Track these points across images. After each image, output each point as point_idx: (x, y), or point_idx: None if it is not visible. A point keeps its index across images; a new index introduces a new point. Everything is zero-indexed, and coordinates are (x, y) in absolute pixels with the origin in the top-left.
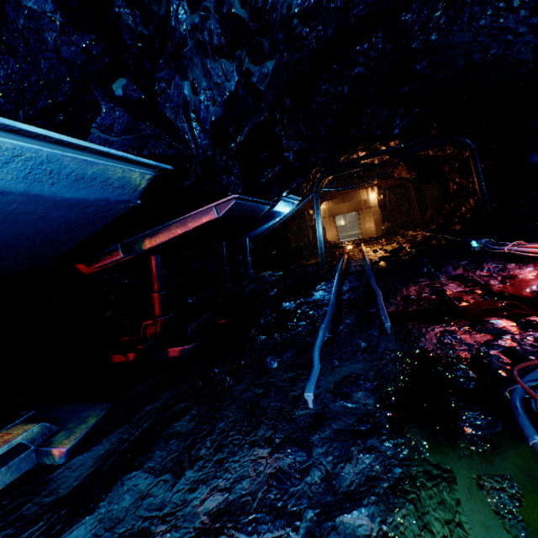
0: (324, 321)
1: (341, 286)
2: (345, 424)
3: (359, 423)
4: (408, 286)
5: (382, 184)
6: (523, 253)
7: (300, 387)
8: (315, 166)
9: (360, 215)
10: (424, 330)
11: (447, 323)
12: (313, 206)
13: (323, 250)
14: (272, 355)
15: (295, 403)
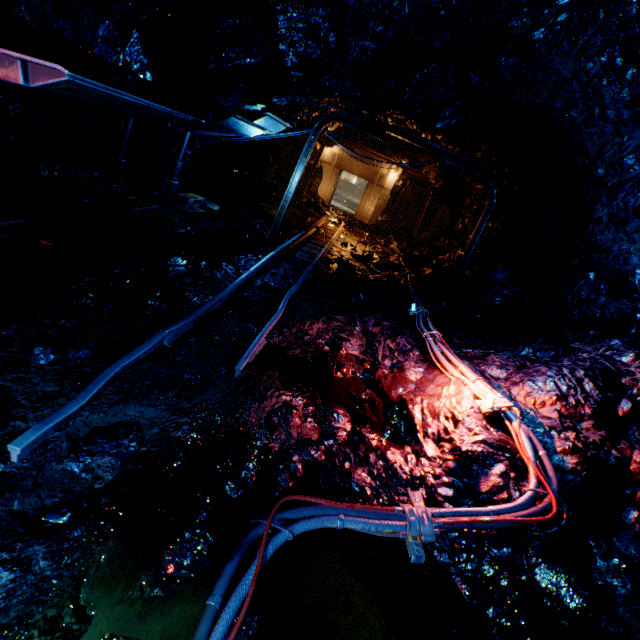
0: (175, 324)
1: (260, 274)
2: (36, 505)
3: (53, 511)
4: (317, 320)
5: (408, 170)
6: (430, 350)
7: (41, 416)
8: (329, 95)
9: (367, 189)
10: (271, 393)
11: (303, 393)
12: (322, 141)
13: (284, 211)
14: (49, 347)
15: (1, 444)
